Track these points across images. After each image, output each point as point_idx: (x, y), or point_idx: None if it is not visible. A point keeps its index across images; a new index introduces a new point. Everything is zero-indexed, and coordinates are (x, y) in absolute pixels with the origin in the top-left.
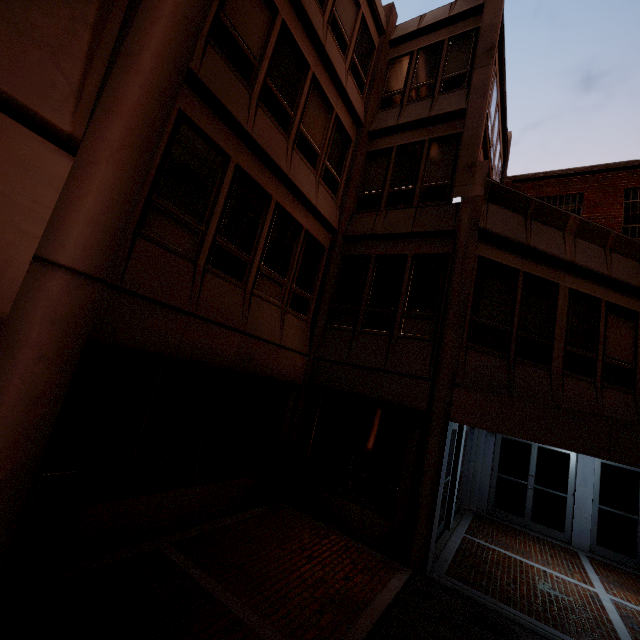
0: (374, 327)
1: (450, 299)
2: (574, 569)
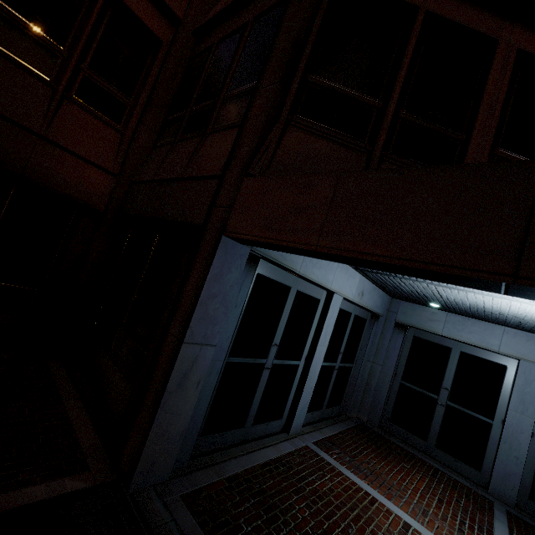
0: (192, 130)
1: (274, 46)
2: (471, 532)
